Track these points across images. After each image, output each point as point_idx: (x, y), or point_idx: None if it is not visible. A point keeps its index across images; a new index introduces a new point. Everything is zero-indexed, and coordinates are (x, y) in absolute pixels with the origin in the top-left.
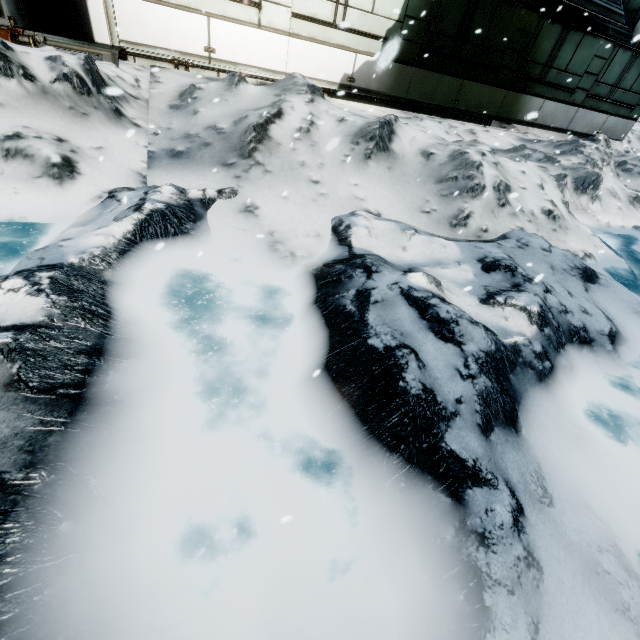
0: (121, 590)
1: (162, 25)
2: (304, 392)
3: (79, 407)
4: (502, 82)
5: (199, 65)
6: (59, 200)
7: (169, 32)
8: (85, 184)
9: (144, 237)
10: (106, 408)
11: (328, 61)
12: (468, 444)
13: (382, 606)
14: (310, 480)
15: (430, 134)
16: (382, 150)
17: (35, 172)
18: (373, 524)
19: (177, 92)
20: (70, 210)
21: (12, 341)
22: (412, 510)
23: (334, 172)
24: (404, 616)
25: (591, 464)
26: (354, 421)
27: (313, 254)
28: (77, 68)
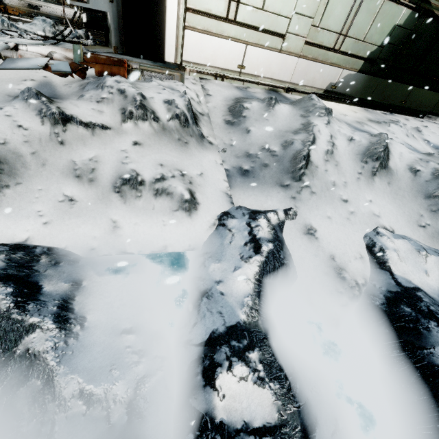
0: None
1: (213, 50)
2: None
3: None
4: None
5: (231, 77)
6: (190, 229)
7: (217, 55)
8: (203, 213)
9: (263, 274)
10: None
11: (321, 74)
12: None
13: None
14: None
15: (400, 141)
16: (383, 167)
17: (174, 206)
18: None
19: (225, 106)
20: (198, 237)
21: None
22: None
23: (354, 189)
24: None
25: None
26: None
27: (366, 279)
28: (183, 108)
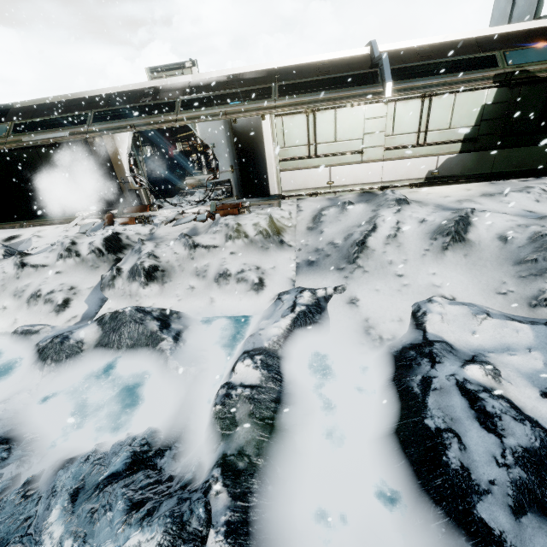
0: (290, 527)
1: (304, 178)
2: (382, 445)
3: (273, 430)
4: None
5: (324, 192)
6: (257, 302)
7: (307, 180)
8: (267, 291)
9: (295, 327)
10: (282, 432)
11: (414, 167)
12: (497, 517)
13: None
14: (383, 505)
15: (514, 209)
16: (458, 241)
17: (248, 288)
18: None
19: (311, 216)
20: (261, 307)
21: (250, 393)
22: None
23: (415, 265)
24: None
25: None
26: (412, 475)
27: (395, 336)
28: (265, 226)
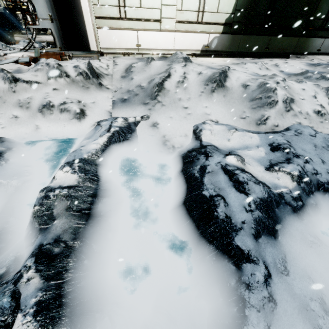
0: (104, 286)
1: (117, 38)
2: (174, 213)
3: (89, 218)
4: (296, 33)
5: (134, 53)
6: (79, 128)
7: (120, 41)
8: (88, 120)
9: (111, 143)
10: (98, 218)
11: (195, 40)
12: (246, 243)
13: (201, 308)
14: (175, 252)
15: (249, 72)
16: (220, 87)
17: (71, 117)
18: (200, 274)
19: (124, 69)
20: (83, 132)
21: (67, 192)
22: (217, 270)
23: (195, 101)
24: (210, 313)
25: (318, 257)
26: (194, 228)
27: (183, 145)
28: (85, 69)
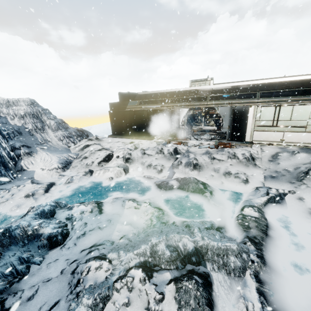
0: (280, 268)
1: (267, 136)
2: None
3: (267, 235)
4: None
5: (277, 144)
6: (245, 188)
7: (268, 137)
8: (250, 185)
9: (268, 202)
10: (271, 237)
11: None
12: None
13: None
14: None
15: None
16: None
17: (240, 181)
18: None
19: (270, 155)
20: (247, 191)
21: (255, 219)
22: None
23: None
24: None
25: None
26: None
27: None
28: (248, 155)
